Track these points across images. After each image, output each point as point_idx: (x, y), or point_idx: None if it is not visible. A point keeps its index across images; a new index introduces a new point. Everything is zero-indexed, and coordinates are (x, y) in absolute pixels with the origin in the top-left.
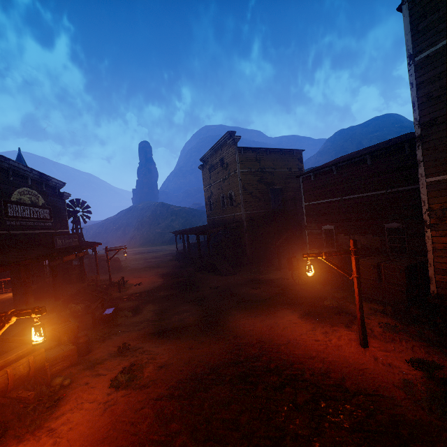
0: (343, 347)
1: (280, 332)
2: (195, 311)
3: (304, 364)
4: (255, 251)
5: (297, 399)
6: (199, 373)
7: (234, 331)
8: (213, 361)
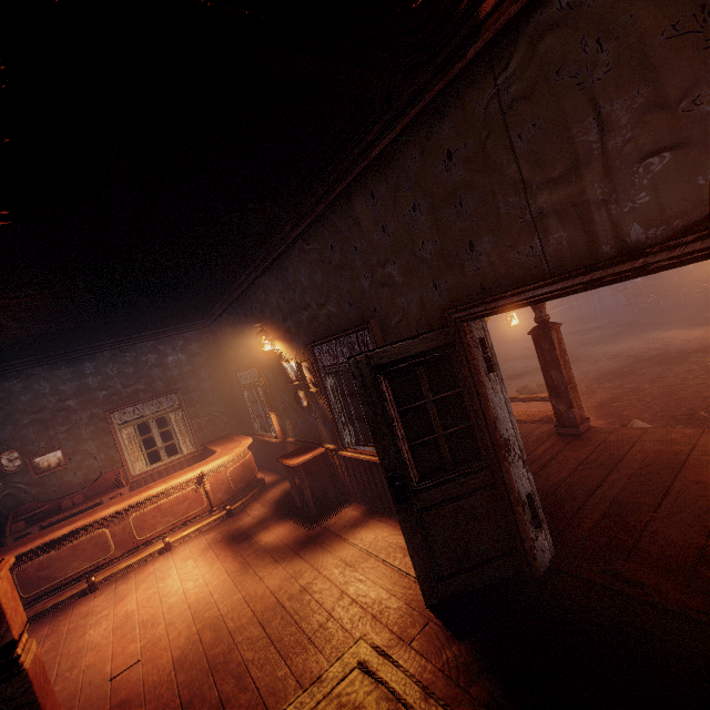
0: None
1: (670, 340)
2: (533, 361)
3: None
4: (547, 308)
5: None
6: (608, 372)
7: (608, 354)
8: (613, 367)
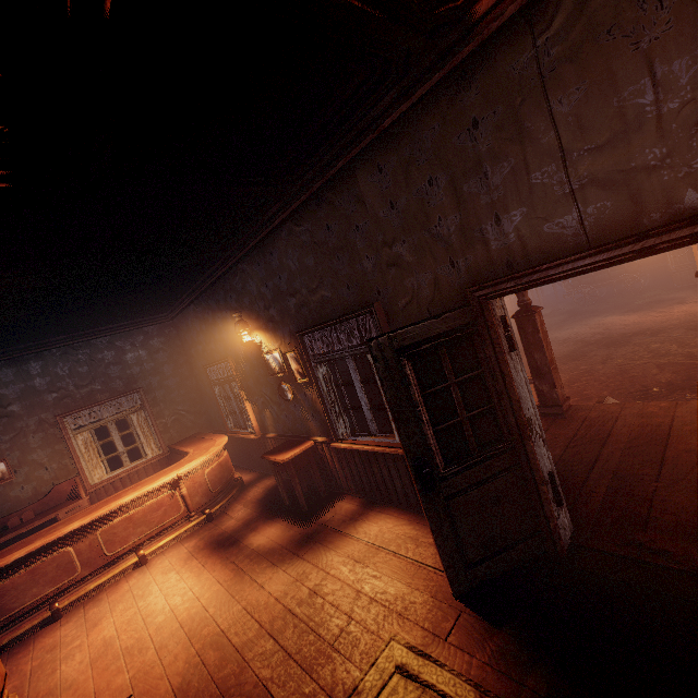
0: (690, 310)
1: (611, 325)
2: None
3: (661, 325)
4: None
5: (675, 333)
6: (562, 356)
7: (558, 339)
8: (565, 351)
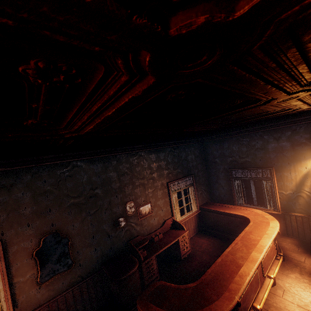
0: None
1: None
2: None
3: None
4: None
5: None
6: None
7: None
8: None
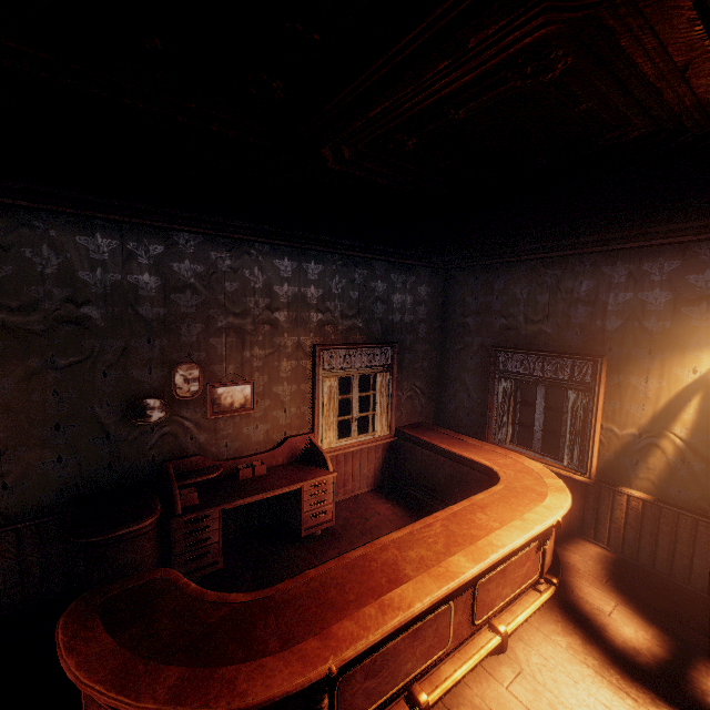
0: None
1: None
2: None
3: None
4: None
5: None
6: None
7: None
8: None
